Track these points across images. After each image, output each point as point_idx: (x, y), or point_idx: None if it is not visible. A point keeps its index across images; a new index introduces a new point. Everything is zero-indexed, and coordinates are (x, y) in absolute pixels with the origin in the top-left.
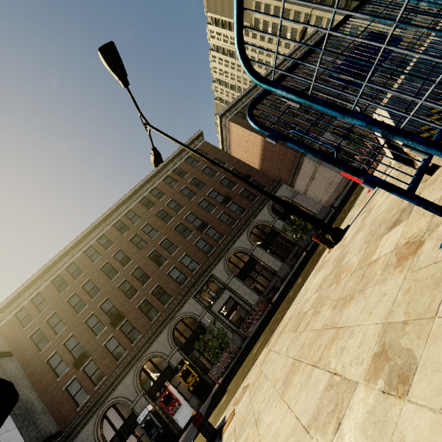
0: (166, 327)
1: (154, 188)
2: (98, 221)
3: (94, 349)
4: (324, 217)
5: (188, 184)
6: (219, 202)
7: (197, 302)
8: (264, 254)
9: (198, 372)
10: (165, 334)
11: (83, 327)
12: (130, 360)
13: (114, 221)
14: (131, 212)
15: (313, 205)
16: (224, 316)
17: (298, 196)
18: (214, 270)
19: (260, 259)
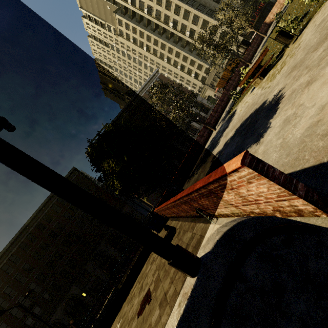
0: (60, 305)
1: (45, 214)
2: (7, 247)
3: (18, 326)
4: (146, 224)
5: (68, 209)
6: (88, 221)
7: (77, 286)
8: (114, 252)
9: (79, 324)
10: (60, 309)
11: (8, 316)
12: (40, 327)
13: (19, 243)
14: (30, 234)
15: (141, 217)
16: (92, 291)
17: (134, 212)
18: (86, 266)
19: (112, 255)
